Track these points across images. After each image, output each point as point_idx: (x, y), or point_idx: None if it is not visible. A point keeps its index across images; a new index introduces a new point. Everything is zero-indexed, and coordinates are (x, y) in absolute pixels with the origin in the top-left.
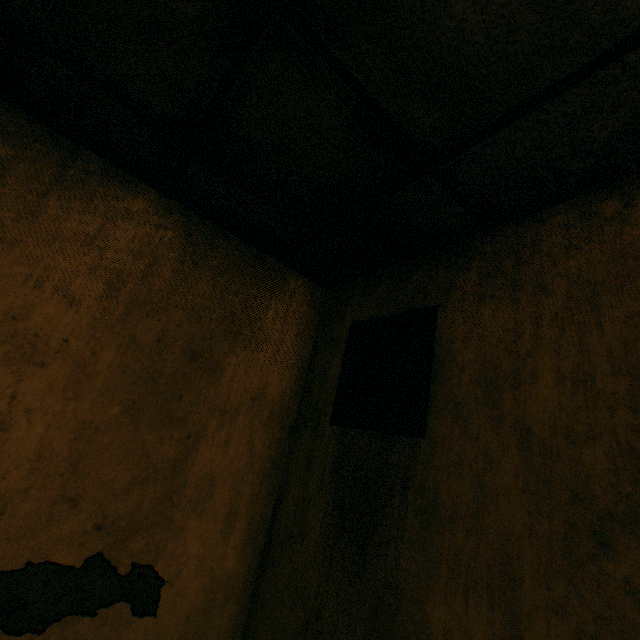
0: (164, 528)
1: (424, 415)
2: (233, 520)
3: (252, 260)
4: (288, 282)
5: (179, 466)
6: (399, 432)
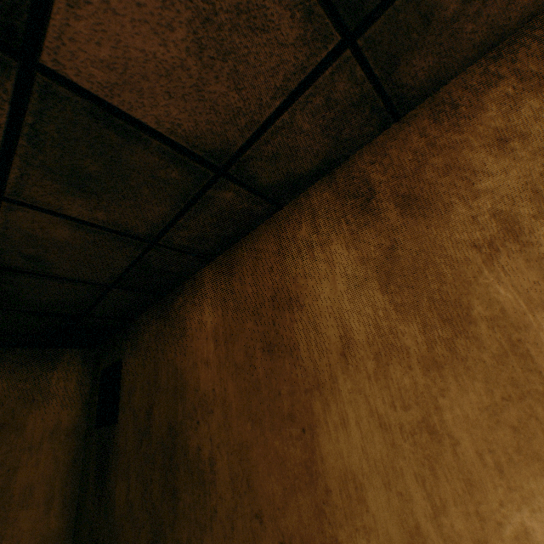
0: (3, 523)
1: (117, 413)
2: (52, 502)
3: (34, 355)
4: (65, 357)
5: (6, 488)
6: (112, 423)
